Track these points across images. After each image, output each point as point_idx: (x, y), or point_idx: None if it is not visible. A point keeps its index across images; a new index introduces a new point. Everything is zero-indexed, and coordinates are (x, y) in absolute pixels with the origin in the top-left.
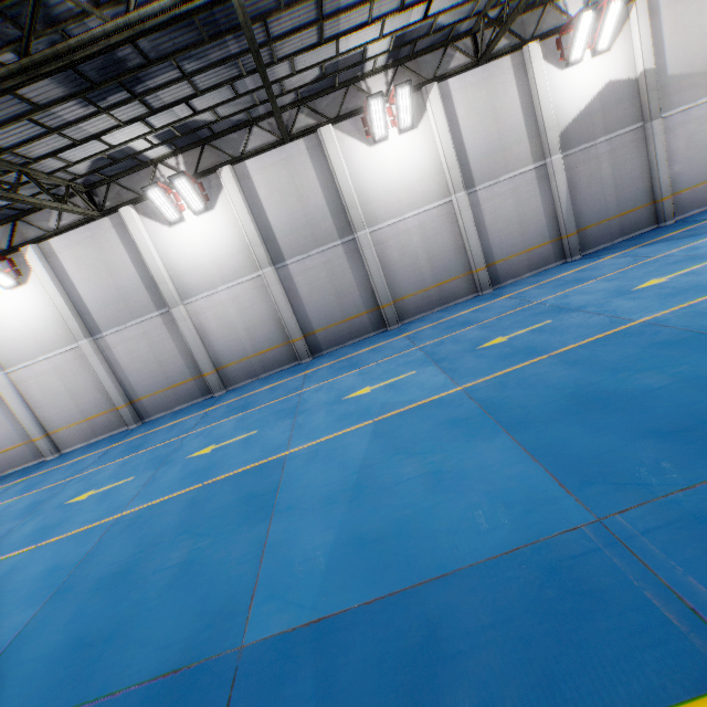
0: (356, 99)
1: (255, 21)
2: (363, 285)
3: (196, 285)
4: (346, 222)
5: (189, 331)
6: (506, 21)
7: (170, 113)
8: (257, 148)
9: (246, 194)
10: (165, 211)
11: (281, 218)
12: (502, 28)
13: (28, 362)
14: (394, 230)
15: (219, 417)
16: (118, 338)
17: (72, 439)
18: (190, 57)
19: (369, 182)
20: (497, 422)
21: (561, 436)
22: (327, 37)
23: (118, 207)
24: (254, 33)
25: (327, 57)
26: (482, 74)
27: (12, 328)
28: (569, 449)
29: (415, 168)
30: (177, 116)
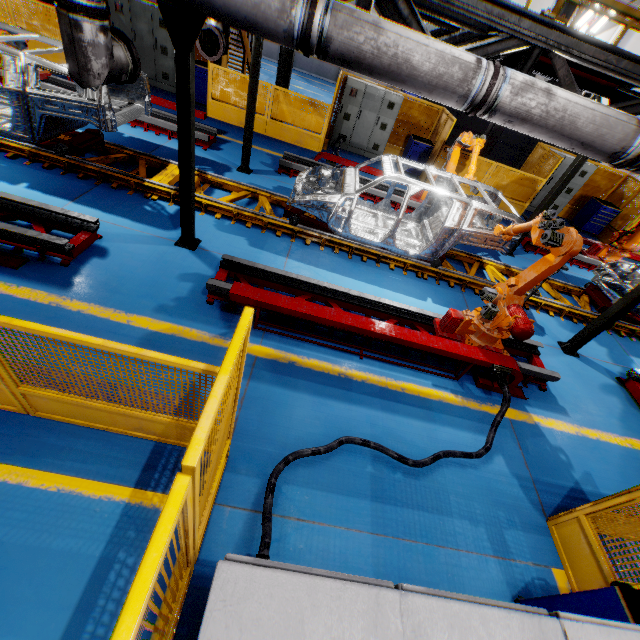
0: None
1: None
2: None
3: None
4: None
5: None
6: None
7: None
8: None
9: None
10: None
11: None
12: None
13: None
14: None
15: None
16: None
17: None
18: None
19: None
20: None
21: None
22: None
23: None
24: None
25: None
26: None
27: None
28: None
29: None
30: None
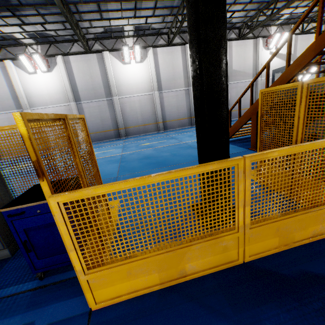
0: (120, 45)
1: (71, 4)
2: (113, 118)
3: (38, 102)
4: (109, 92)
5: None
6: (175, 33)
7: (34, 27)
8: (75, 52)
9: (67, 70)
10: (27, 67)
11: (81, 83)
12: (174, 35)
13: None
14: (129, 99)
15: None
16: None
17: None
18: (42, 9)
19: (121, 78)
20: (120, 161)
21: (131, 163)
22: (105, 18)
23: (5, 59)
24: (71, 8)
25: (106, 25)
26: (170, 50)
27: None
28: (129, 165)
29: (140, 78)
30: (37, 29)
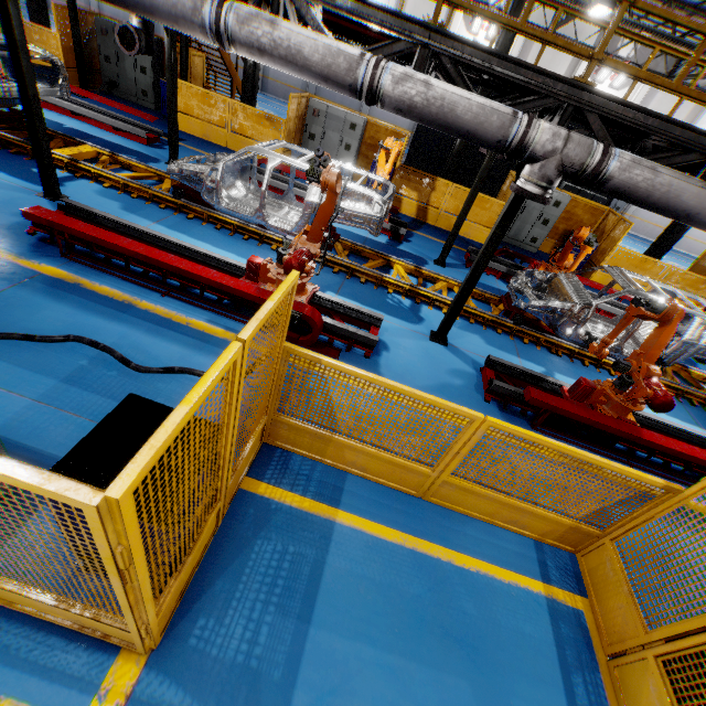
0: None
1: None
2: None
3: None
4: None
5: None
6: None
7: None
8: None
9: None
10: None
11: None
12: None
13: None
14: None
15: None
16: None
17: None
18: None
19: None
20: None
21: None
22: None
23: None
24: None
25: None
26: None
27: None
28: None
29: None
30: None
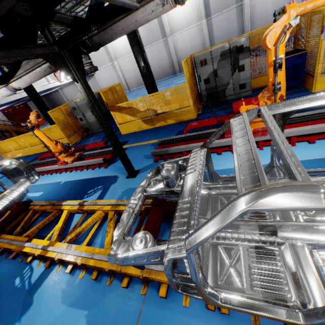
0: None
1: None
2: (240, 29)
3: (176, 28)
4: None
5: (172, 48)
6: None
7: None
8: None
9: None
10: None
11: None
12: None
13: (123, 57)
14: None
15: (181, 77)
16: (149, 50)
17: (133, 86)
18: None
19: None
20: None
21: None
22: None
23: None
24: None
25: None
26: None
27: (119, 44)
28: None
29: None
30: None
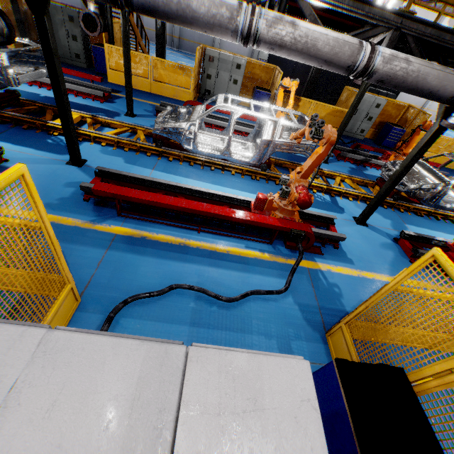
0: None
1: None
2: None
3: None
4: None
5: None
6: None
7: None
8: None
9: None
10: None
11: None
12: None
13: None
14: None
15: None
16: None
17: None
18: None
19: None
20: None
21: None
22: None
23: None
24: None
25: None
26: None
27: None
28: None
29: None
30: None
